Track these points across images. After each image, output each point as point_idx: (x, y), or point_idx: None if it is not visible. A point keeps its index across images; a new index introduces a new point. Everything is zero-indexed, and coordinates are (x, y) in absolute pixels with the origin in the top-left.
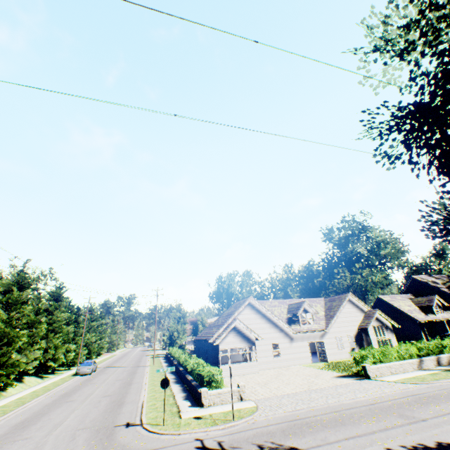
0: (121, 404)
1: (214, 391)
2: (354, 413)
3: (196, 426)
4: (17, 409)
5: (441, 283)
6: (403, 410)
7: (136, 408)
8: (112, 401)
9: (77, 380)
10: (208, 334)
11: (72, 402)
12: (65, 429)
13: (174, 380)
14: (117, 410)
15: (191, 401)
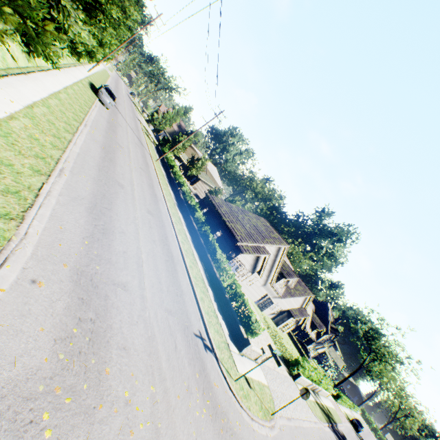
0: (173, 261)
1: (253, 348)
2: None
3: (257, 410)
4: (72, 145)
5: (331, 321)
6: None
7: (190, 292)
8: (162, 240)
9: (100, 110)
10: (233, 224)
11: (124, 193)
12: (154, 295)
13: (190, 237)
14: (178, 280)
15: (226, 324)
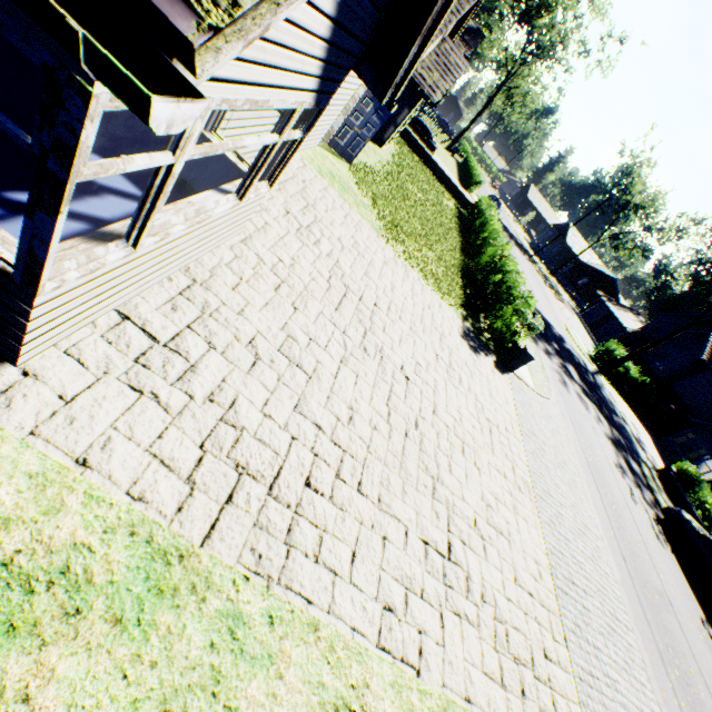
0: None
1: None
2: (666, 646)
3: None
4: None
5: None
6: (645, 572)
7: None
8: None
9: None
10: None
11: None
12: None
13: None
14: None
15: None
